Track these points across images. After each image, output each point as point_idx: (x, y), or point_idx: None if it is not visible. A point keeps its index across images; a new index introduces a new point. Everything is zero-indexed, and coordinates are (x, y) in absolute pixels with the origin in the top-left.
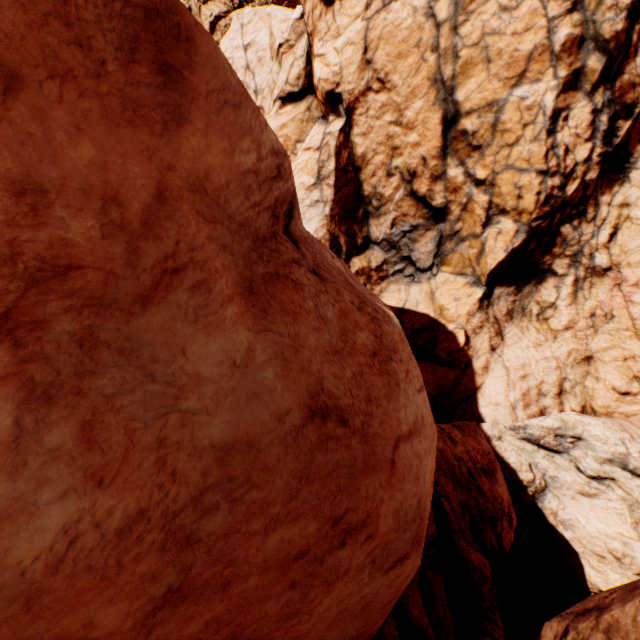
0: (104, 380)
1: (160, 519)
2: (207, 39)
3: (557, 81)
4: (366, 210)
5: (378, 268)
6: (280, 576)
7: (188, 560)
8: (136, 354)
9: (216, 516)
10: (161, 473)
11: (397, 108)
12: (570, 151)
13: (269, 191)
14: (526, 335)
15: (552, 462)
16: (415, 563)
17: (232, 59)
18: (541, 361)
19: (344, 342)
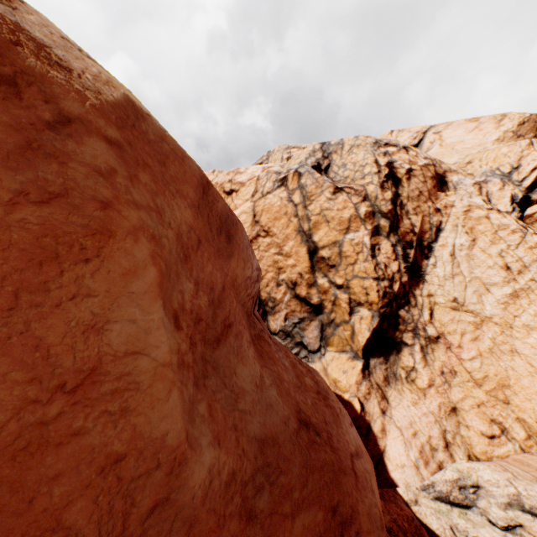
0: (211, 382)
1: (240, 485)
2: (241, 225)
3: (368, 231)
4: (264, 309)
5: None
6: None
7: (251, 534)
8: (218, 370)
9: (263, 495)
10: (238, 448)
11: (278, 245)
12: (387, 266)
13: (253, 288)
14: (404, 396)
15: (468, 520)
16: None
17: None
18: (422, 417)
19: (300, 382)
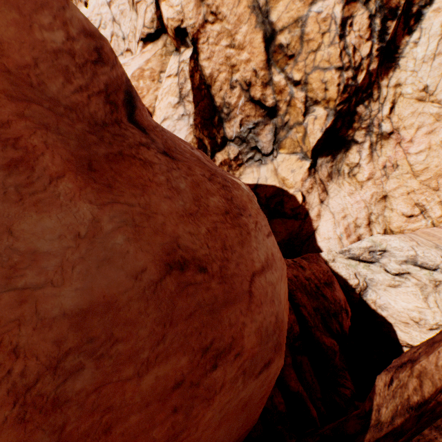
0: None
1: (8, 397)
2: None
3: None
4: (220, 117)
5: (235, 158)
6: (161, 407)
7: (60, 421)
8: None
9: (82, 375)
10: None
11: (229, 34)
12: (357, 50)
13: (94, 75)
14: (342, 188)
15: (369, 269)
16: (279, 364)
17: (100, 15)
18: (354, 204)
19: (198, 206)
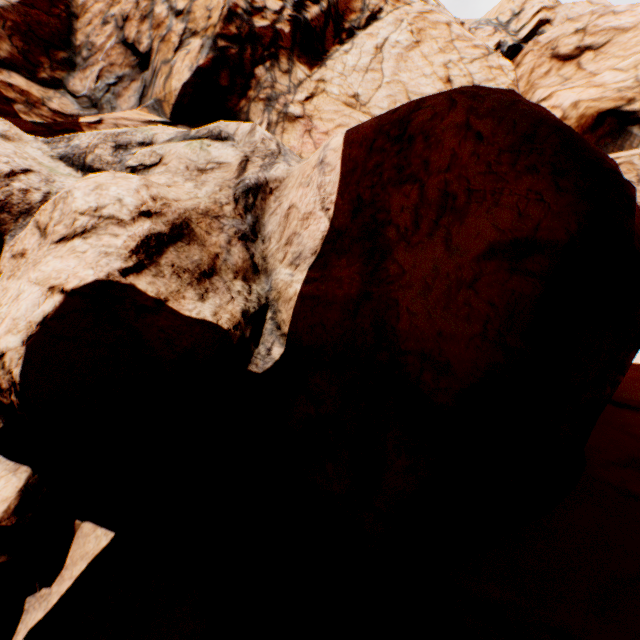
0: None
1: None
2: None
3: None
4: (74, 61)
5: (61, 114)
6: None
7: None
8: None
9: None
10: None
11: None
12: None
13: None
14: None
15: None
16: None
17: None
18: None
19: None
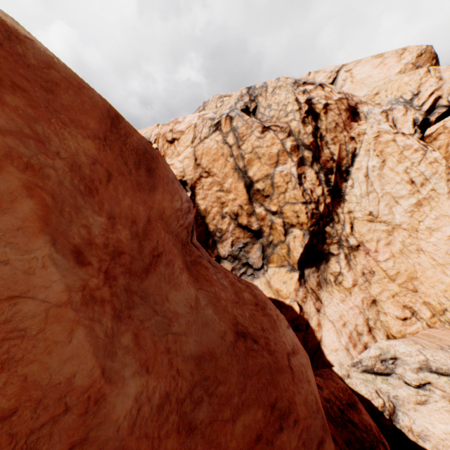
0: (138, 312)
1: (175, 404)
2: (162, 158)
3: (294, 162)
4: (214, 239)
5: None
6: None
7: (192, 445)
8: (147, 299)
9: (202, 407)
10: (172, 369)
11: (219, 183)
12: (313, 191)
13: (186, 219)
14: (334, 296)
15: (389, 384)
16: (331, 447)
17: None
18: (349, 310)
19: (238, 298)
